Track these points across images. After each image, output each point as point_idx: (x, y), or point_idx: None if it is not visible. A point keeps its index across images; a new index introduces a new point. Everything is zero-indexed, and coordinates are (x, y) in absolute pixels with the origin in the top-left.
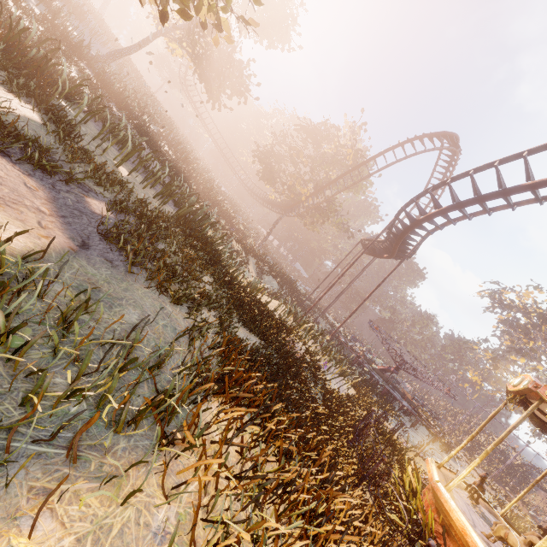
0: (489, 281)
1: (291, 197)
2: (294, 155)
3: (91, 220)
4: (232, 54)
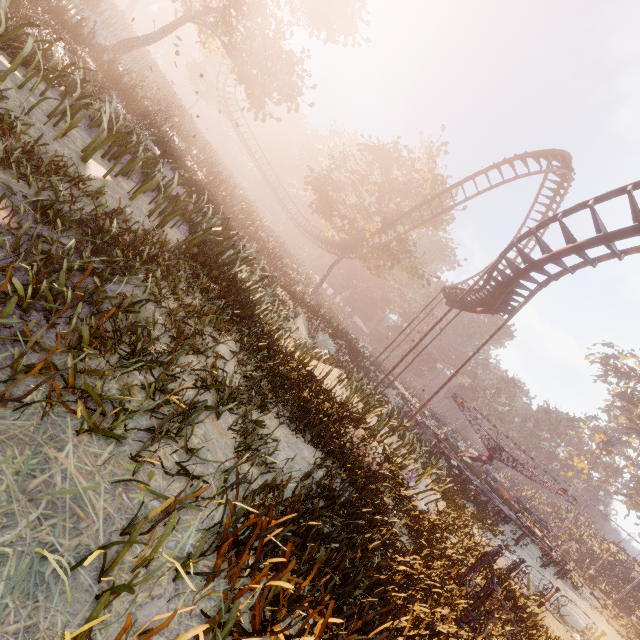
0: (600, 343)
1: (352, 233)
2: (357, 180)
3: None
4: (279, 41)
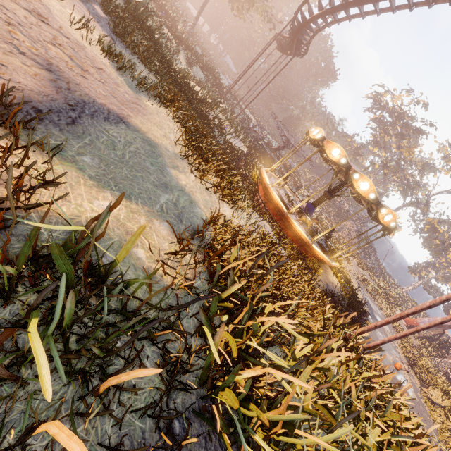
0: (378, 84)
1: None
2: None
3: (104, 23)
4: None
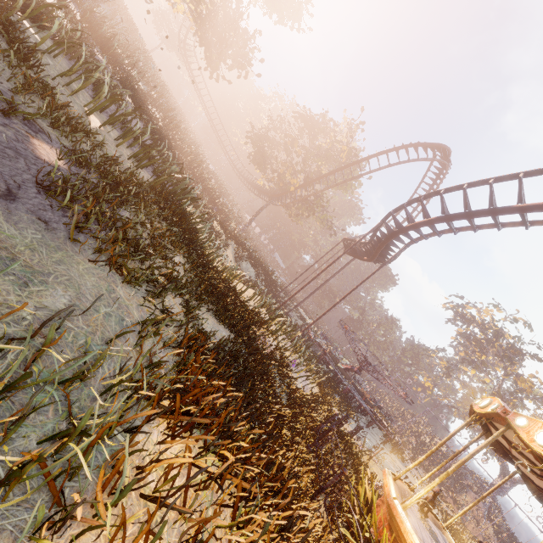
0: (455, 295)
1: (279, 185)
2: (289, 142)
3: (30, 166)
4: (238, 20)
